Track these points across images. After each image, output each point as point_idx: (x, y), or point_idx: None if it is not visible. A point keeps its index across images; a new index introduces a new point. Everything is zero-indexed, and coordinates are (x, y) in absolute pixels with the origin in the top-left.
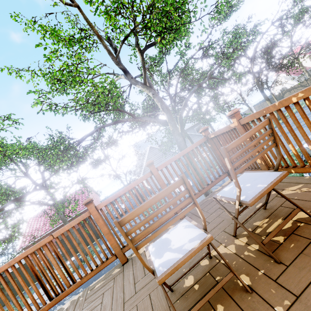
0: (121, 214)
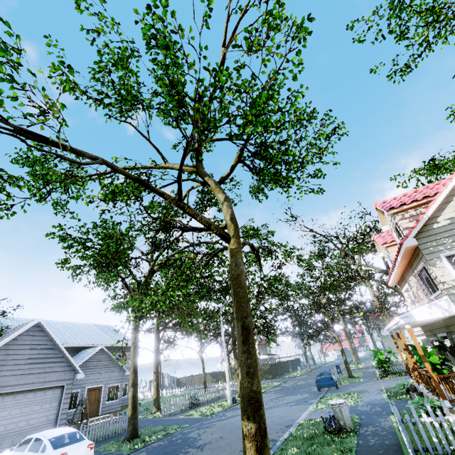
0: None
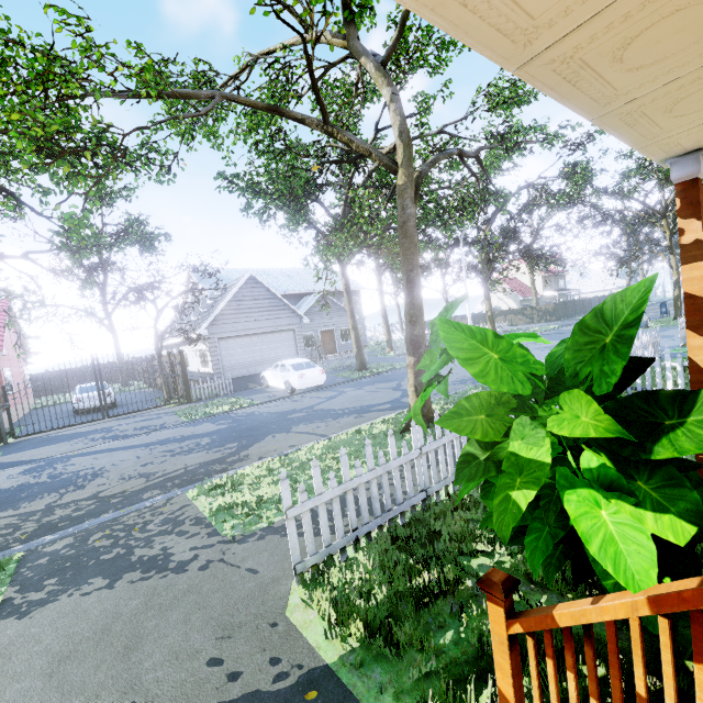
0: (98, 405)
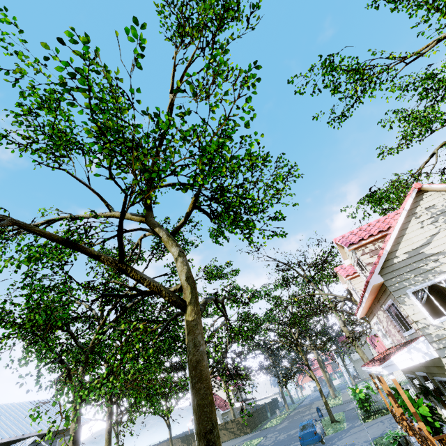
0: None
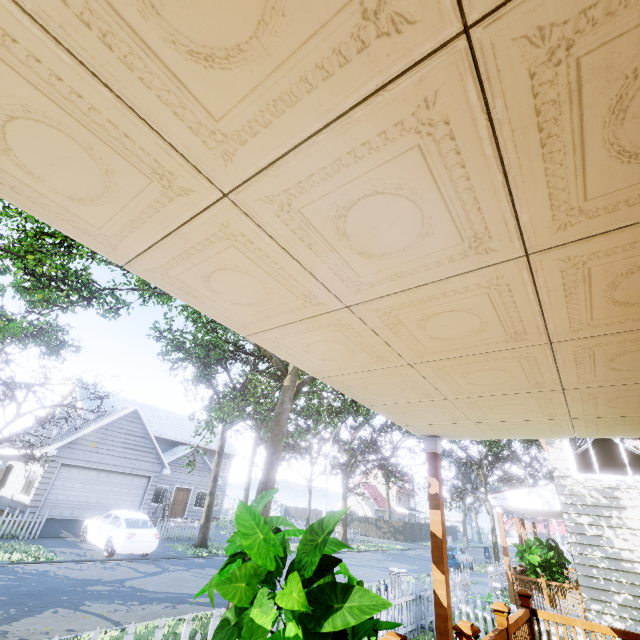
0: None
